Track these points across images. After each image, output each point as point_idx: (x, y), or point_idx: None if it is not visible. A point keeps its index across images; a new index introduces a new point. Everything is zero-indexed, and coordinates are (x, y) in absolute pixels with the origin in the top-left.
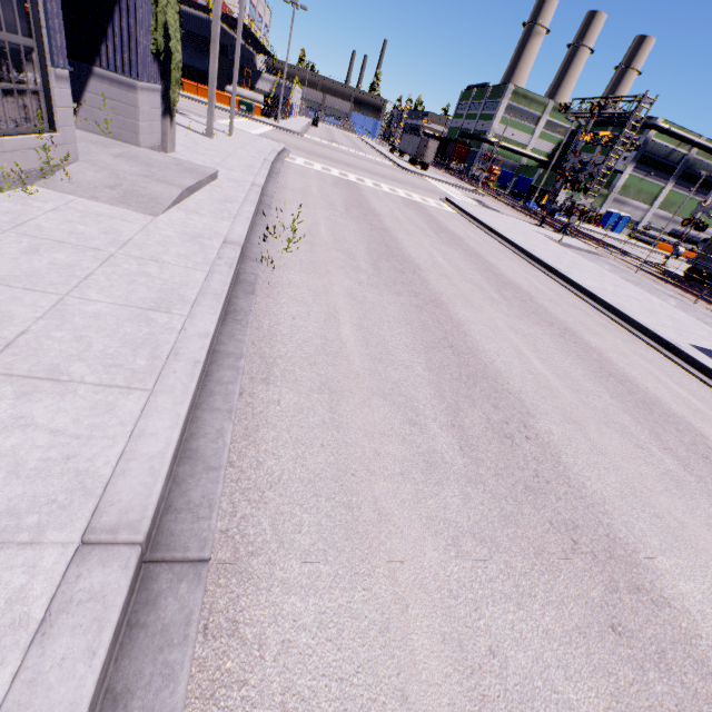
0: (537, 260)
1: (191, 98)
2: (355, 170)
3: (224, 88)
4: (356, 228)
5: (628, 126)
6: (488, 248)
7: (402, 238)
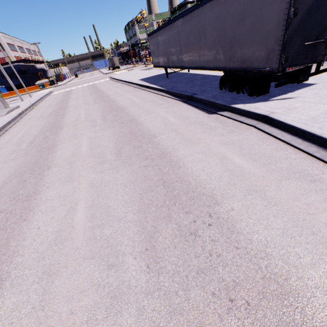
0: (119, 80)
1: (23, 94)
2: (78, 85)
3: (35, 84)
4: (59, 100)
5: (144, 22)
6: (106, 85)
7: (73, 96)
